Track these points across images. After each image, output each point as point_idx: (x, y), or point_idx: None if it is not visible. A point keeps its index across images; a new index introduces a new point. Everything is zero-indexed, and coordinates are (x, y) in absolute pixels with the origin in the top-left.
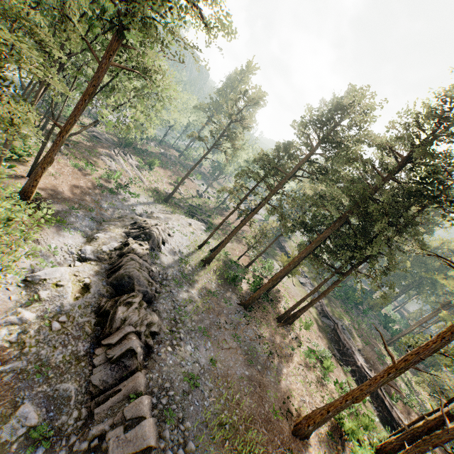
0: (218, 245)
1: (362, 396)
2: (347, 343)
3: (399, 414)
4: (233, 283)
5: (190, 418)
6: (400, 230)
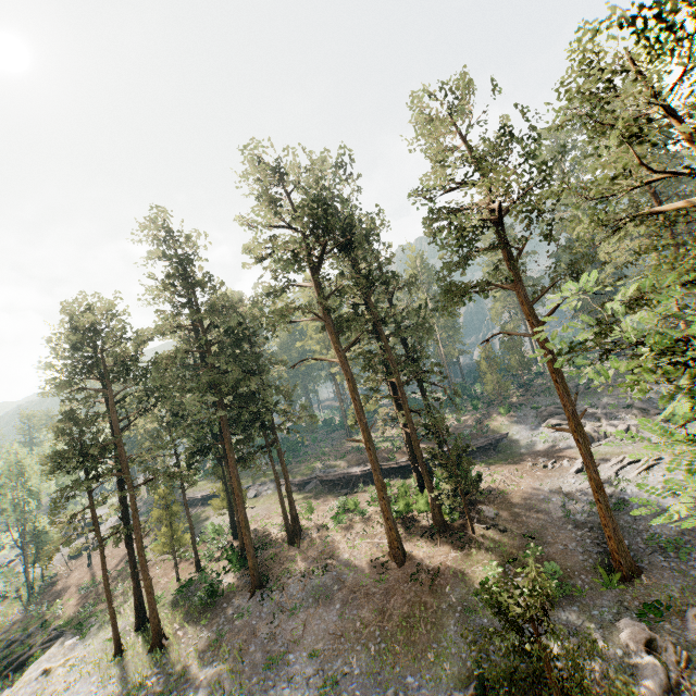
0: (138, 608)
1: (382, 481)
2: (339, 475)
3: (403, 460)
4: (216, 597)
5: (367, 695)
6: (260, 369)
